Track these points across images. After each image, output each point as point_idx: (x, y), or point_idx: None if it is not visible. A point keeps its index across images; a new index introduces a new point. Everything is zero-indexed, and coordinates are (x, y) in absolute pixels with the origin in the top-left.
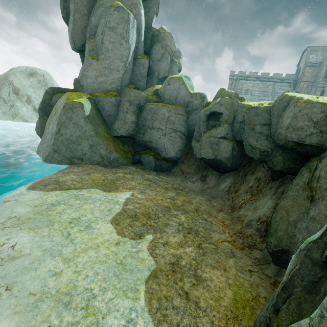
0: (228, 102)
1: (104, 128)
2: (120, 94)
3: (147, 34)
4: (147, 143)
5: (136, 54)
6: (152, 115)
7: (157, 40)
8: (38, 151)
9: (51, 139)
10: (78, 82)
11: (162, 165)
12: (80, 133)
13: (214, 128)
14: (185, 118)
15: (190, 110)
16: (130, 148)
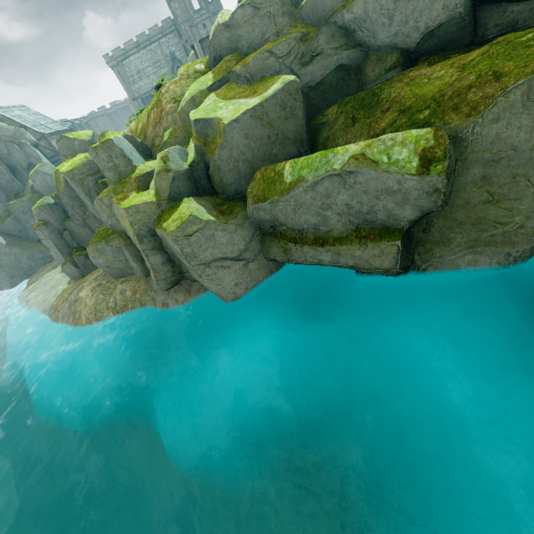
0: None
1: (25, 242)
2: (10, 212)
3: None
4: None
5: None
6: None
7: None
8: (1, 288)
9: (1, 273)
10: None
11: None
12: (14, 256)
13: None
14: None
15: None
16: None
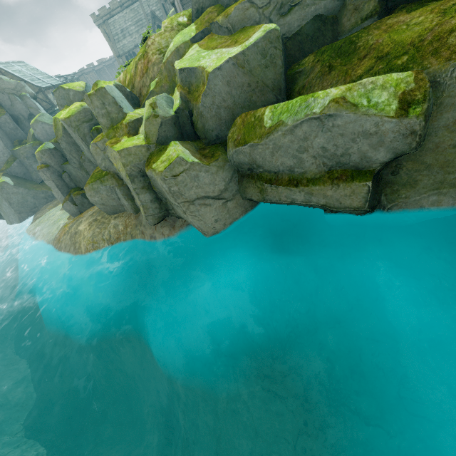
0: None
1: (30, 183)
2: (16, 157)
3: None
4: None
5: None
6: None
7: None
8: (11, 223)
9: (11, 210)
10: None
11: None
12: (21, 195)
13: None
14: None
15: None
16: None
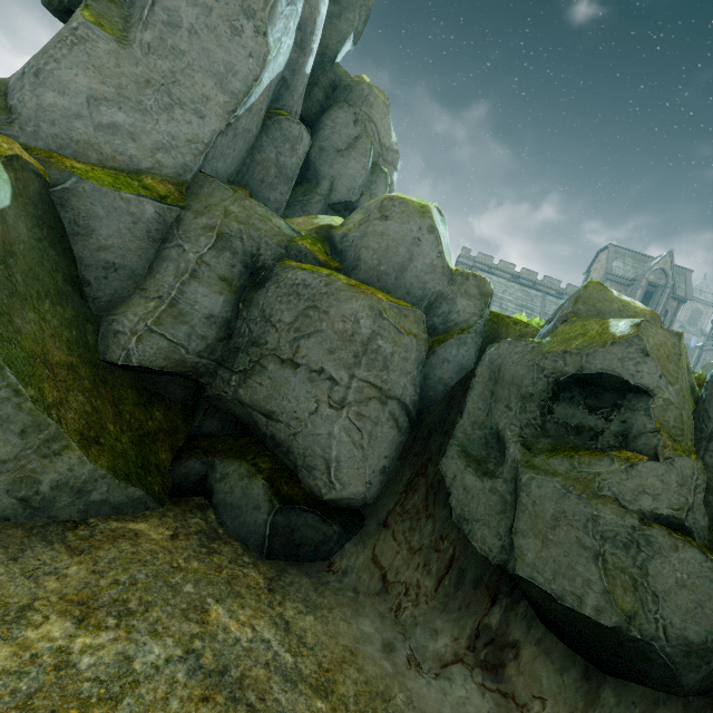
0: (665, 346)
1: (61, 317)
2: (185, 197)
3: (319, 74)
4: (255, 417)
5: (277, 103)
6: (301, 310)
7: (344, 98)
8: None
9: None
10: (2, 92)
11: (299, 530)
12: None
13: (614, 455)
14: (423, 351)
15: (440, 326)
16: (173, 417)
